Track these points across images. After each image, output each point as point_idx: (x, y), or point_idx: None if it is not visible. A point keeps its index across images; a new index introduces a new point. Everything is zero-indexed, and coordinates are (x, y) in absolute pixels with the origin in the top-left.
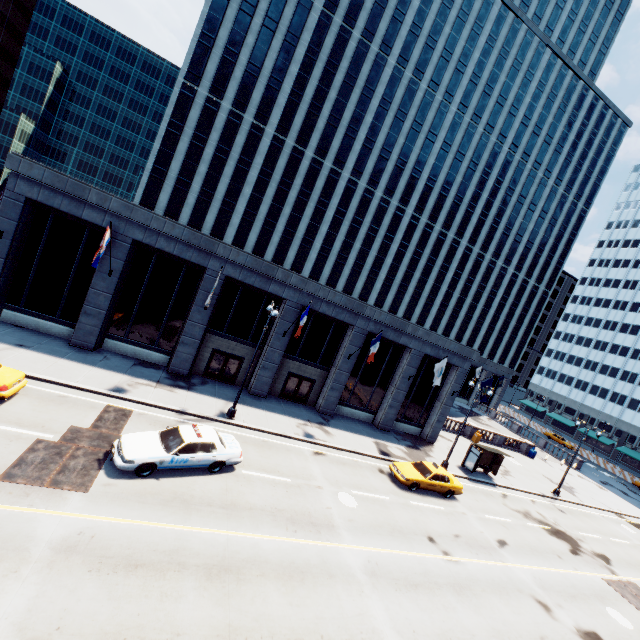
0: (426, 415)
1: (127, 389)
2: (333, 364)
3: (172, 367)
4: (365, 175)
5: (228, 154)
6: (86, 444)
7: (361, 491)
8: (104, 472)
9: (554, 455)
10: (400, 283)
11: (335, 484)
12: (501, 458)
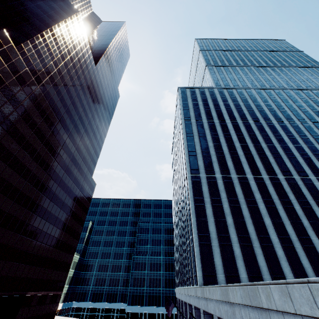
0: None
1: None
2: None
3: None
4: None
5: (238, 201)
6: None
7: None
8: None
9: None
10: None
11: None
12: None
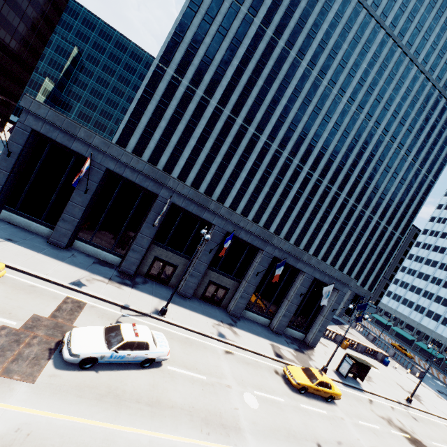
0: (310, 324)
1: (85, 283)
2: (244, 278)
3: (122, 267)
4: (277, 140)
5: (182, 116)
6: (42, 333)
7: (262, 392)
8: (52, 362)
9: (401, 364)
10: (294, 219)
11: (241, 384)
12: (368, 368)
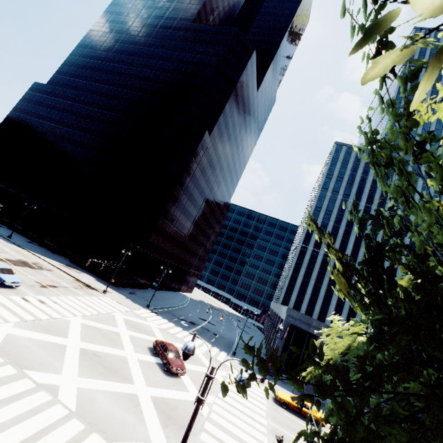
0: None
1: None
2: None
3: None
4: None
5: (324, 274)
6: None
7: None
8: None
9: None
10: None
11: None
12: None
